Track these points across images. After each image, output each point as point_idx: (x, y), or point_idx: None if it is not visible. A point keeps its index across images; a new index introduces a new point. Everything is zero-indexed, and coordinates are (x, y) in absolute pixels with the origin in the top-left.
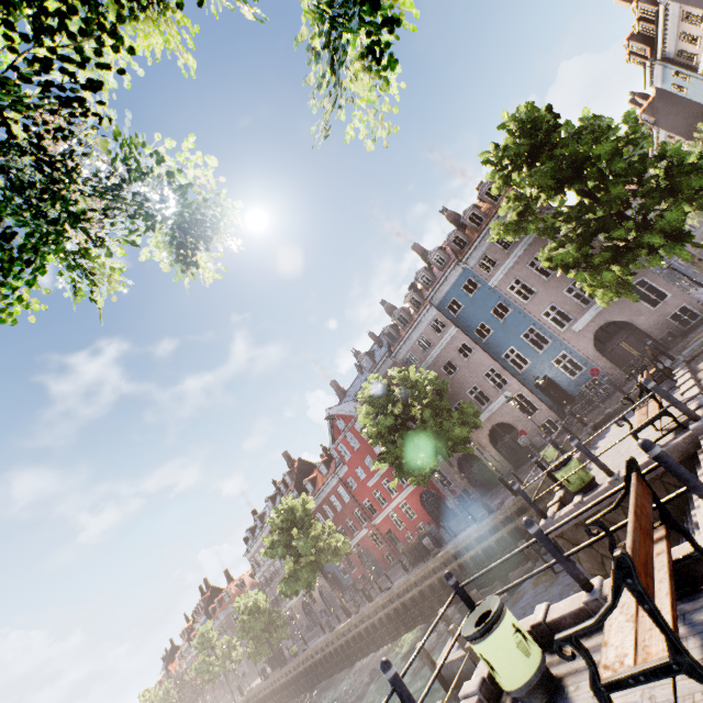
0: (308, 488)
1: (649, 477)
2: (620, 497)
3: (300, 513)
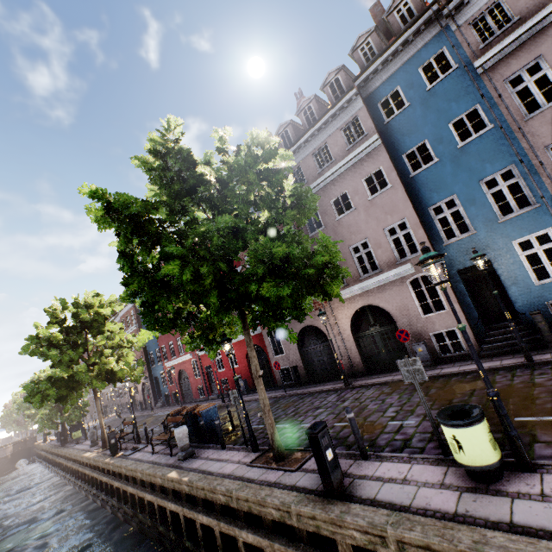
0: None
1: None
2: None
3: (86, 316)
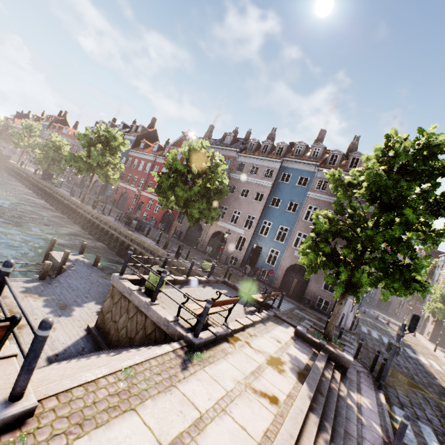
0: (141, 144)
1: (155, 321)
2: (0, 318)
3: (114, 144)
